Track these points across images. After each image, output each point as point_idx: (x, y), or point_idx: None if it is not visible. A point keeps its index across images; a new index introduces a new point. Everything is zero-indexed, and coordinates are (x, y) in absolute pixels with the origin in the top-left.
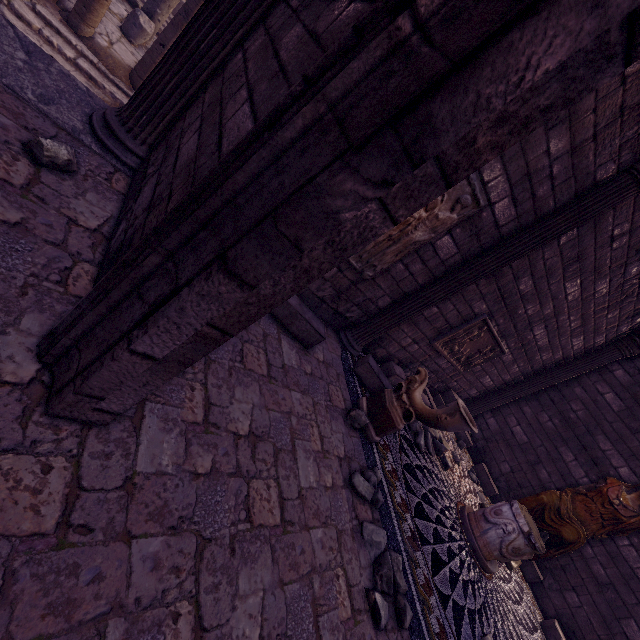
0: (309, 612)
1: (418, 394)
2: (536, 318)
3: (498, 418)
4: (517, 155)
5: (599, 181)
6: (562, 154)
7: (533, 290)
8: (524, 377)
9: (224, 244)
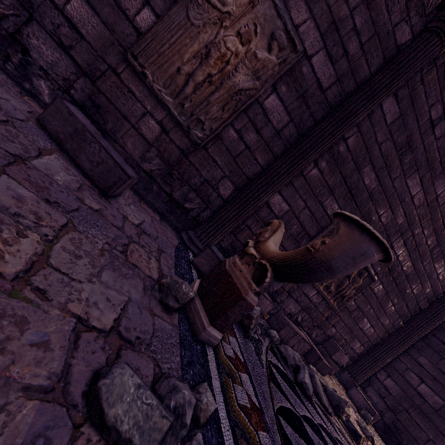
0: None
1: (272, 244)
2: (392, 229)
3: (395, 377)
4: None
5: (400, 45)
6: (358, 4)
7: (379, 187)
8: (403, 322)
9: None
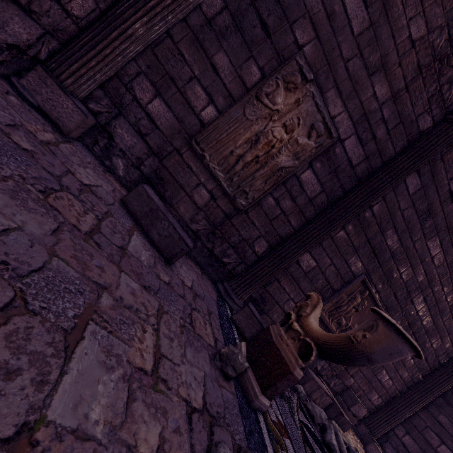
0: None
1: (313, 320)
2: (412, 286)
3: (414, 435)
4: (352, 95)
5: (422, 131)
6: (386, 100)
7: (400, 247)
8: (422, 375)
9: None
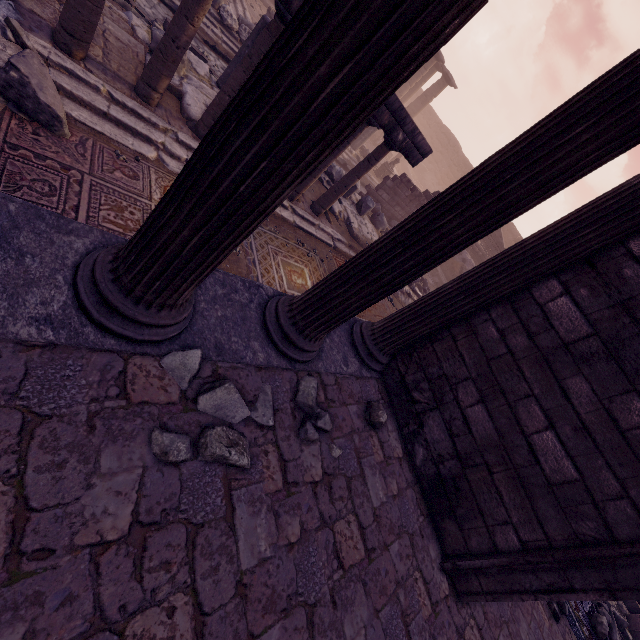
0: (540, 633)
1: None
2: None
3: None
4: None
5: None
6: None
7: None
8: None
9: (609, 584)
